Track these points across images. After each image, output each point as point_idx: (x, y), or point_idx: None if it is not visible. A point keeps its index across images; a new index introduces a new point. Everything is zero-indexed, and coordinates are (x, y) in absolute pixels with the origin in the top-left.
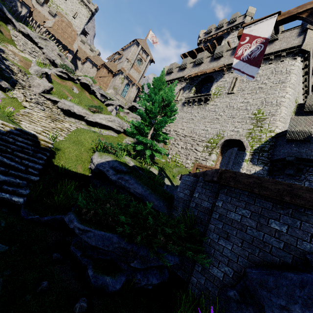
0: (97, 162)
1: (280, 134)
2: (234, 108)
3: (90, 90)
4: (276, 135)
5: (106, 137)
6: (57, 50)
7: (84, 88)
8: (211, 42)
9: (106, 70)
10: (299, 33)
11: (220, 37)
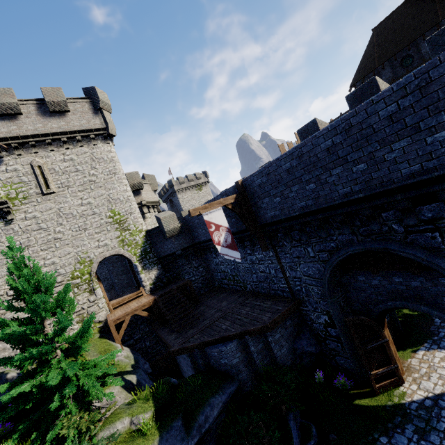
0: None
1: (152, 231)
2: (76, 216)
3: None
4: (147, 232)
5: None
6: None
7: None
8: None
9: None
10: (93, 110)
11: None
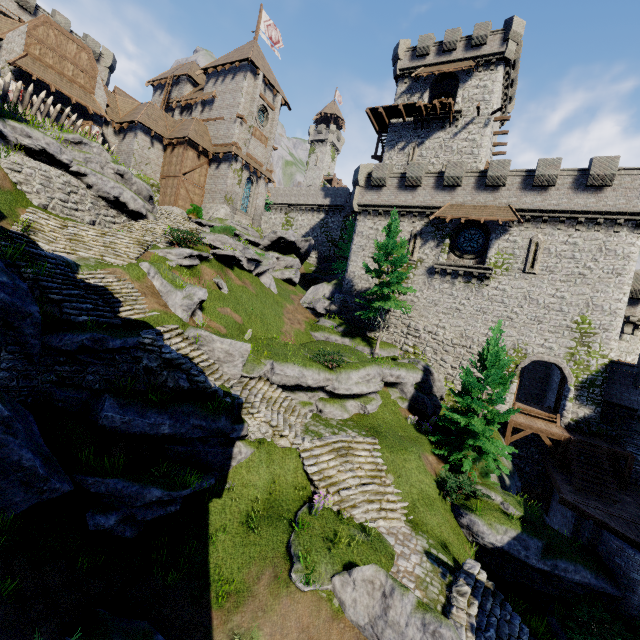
0: (500, 543)
1: (620, 365)
2: (539, 305)
3: (232, 262)
4: (611, 362)
5: (383, 419)
6: (109, 159)
7: (222, 261)
8: (429, 82)
9: (194, 151)
10: None
11: (448, 74)
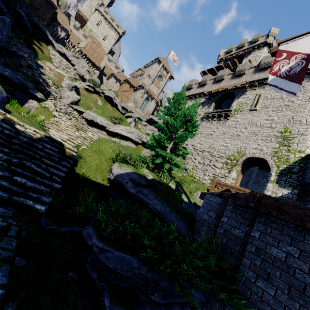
0: (117, 172)
1: None
2: (257, 125)
3: (112, 103)
4: (307, 156)
5: (125, 147)
6: (87, 66)
7: (108, 100)
8: (231, 60)
9: (128, 85)
10: None
11: (241, 56)
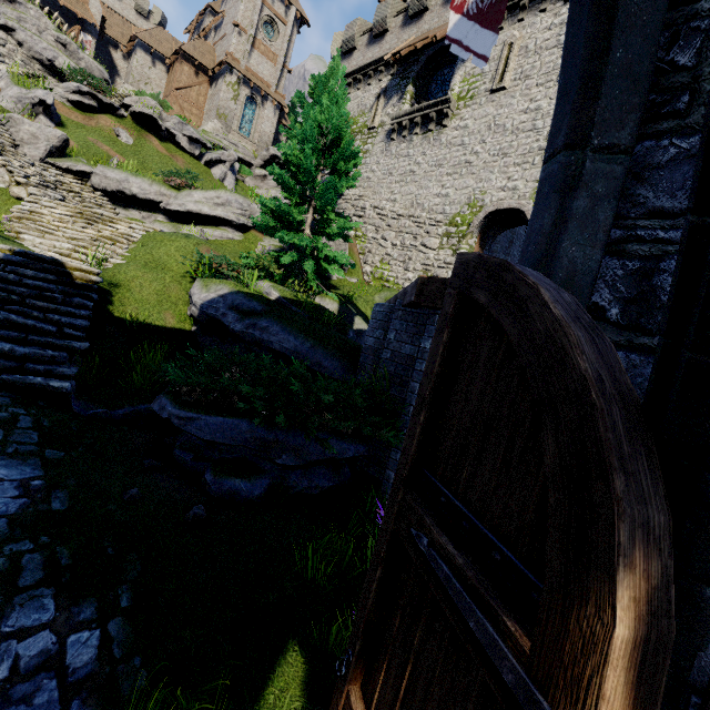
0: (201, 300)
1: None
2: (506, 131)
3: (160, 132)
4: None
5: (218, 244)
6: (52, 28)
7: (145, 127)
8: None
9: (190, 66)
10: None
11: None
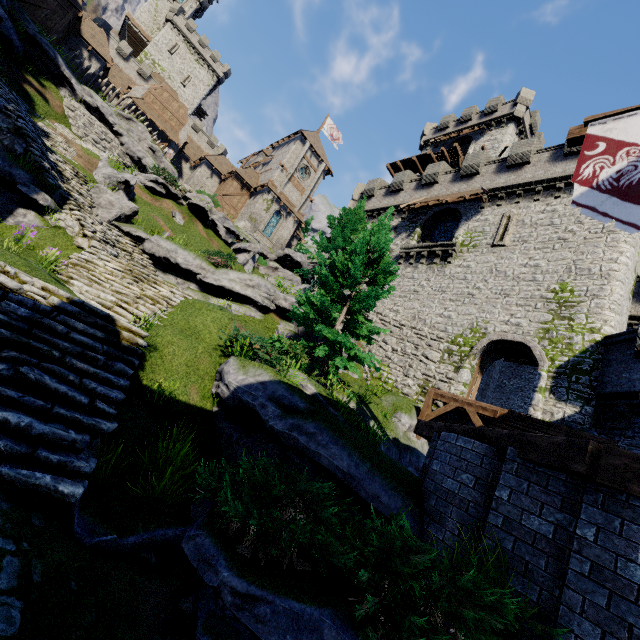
0: (237, 382)
1: (616, 337)
2: (507, 276)
3: (206, 220)
4: (606, 339)
5: (242, 319)
6: (150, 140)
7: (196, 215)
8: (446, 145)
9: (239, 183)
10: None
11: (465, 138)
